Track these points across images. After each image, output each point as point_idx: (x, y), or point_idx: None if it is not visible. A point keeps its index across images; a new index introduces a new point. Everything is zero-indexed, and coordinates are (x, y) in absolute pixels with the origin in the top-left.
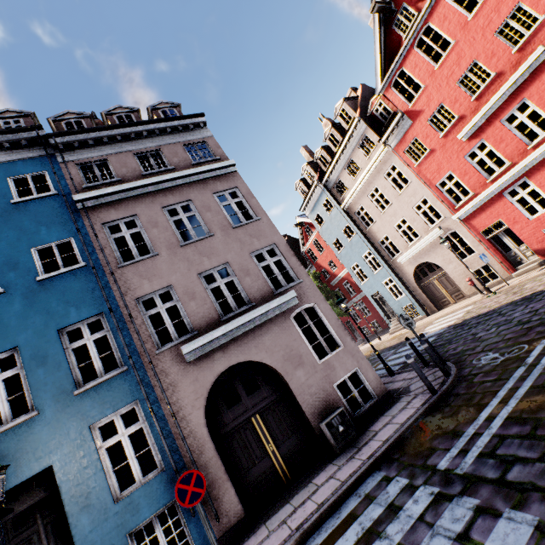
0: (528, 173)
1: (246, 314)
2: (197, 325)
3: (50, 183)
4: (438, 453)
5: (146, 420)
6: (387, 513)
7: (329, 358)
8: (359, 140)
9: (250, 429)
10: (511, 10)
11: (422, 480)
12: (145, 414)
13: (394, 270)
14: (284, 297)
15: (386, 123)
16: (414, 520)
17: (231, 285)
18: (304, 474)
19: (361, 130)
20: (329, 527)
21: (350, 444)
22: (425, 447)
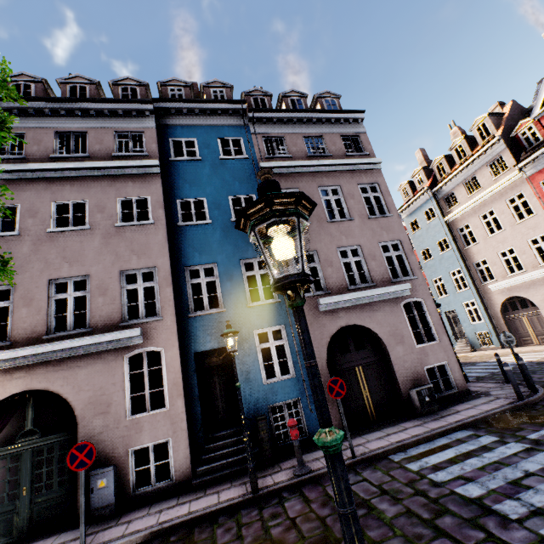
0: None
1: (369, 290)
2: (330, 287)
3: (244, 148)
4: (527, 431)
5: (288, 340)
6: (482, 448)
7: (424, 346)
8: (491, 159)
9: (353, 374)
10: None
11: (513, 440)
12: (287, 336)
13: (481, 295)
14: (401, 286)
15: (529, 148)
16: (508, 454)
17: None
18: (387, 420)
19: (497, 150)
20: (426, 447)
21: (431, 412)
22: (513, 426)
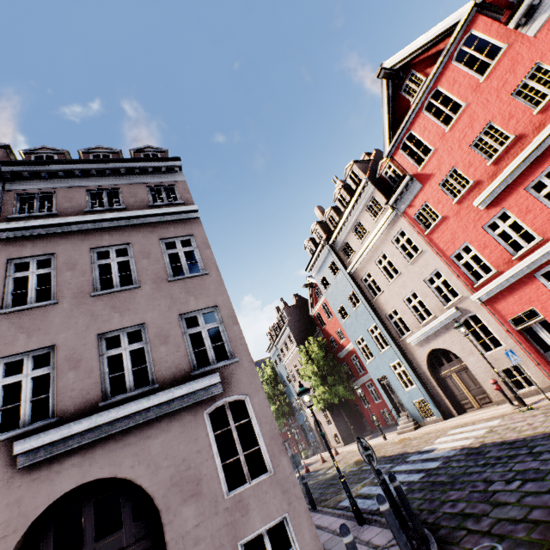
0: None
1: (135, 401)
2: (62, 408)
3: None
4: None
5: None
6: None
7: (243, 491)
8: (367, 202)
9: None
10: (529, 70)
11: None
12: None
13: (404, 352)
14: (201, 382)
15: (395, 186)
16: None
17: (194, 347)
18: None
19: (369, 192)
20: None
21: None
22: None
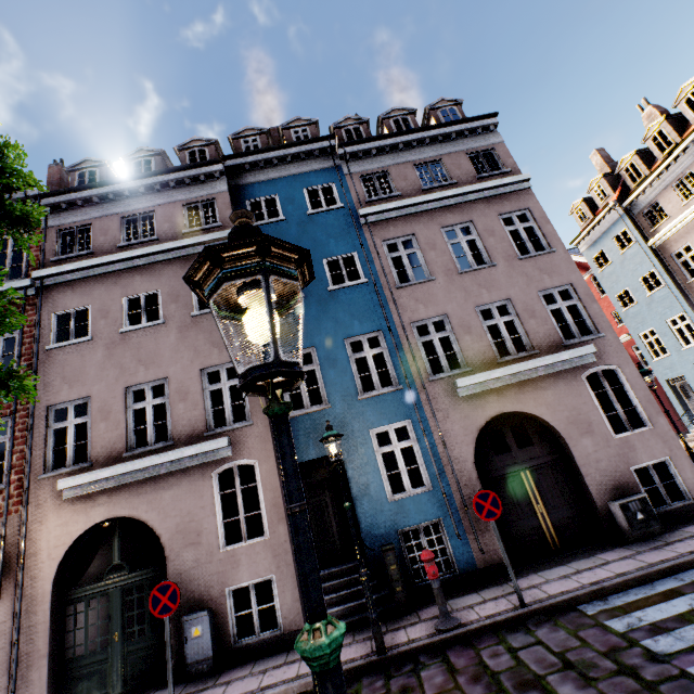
0: None
1: (529, 361)
2: (470, 362)
3: (337, 196)
4: None
5: (417, 440)
6: None
7: (628, 436)
8: None
9: (517, 483)
10: None
11: None
12: (416, 434)
13: None
14: (579, 351)
15: None
16: None
17: None
18: (577, 549)
19: None
20: (639, 593)
21: (649, 536)
22: None
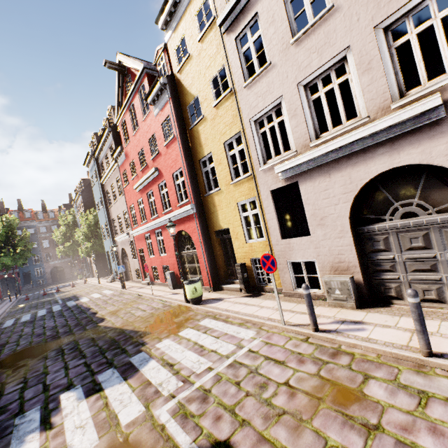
0: (151, 232)
1: None
2: None
3: None
4: None
5: None
6: None
7: None
8: (110, 145)
9: None
10: (153, 134)
11: None
12: None
13: (116, 243)
14: None
15: (122, 145)
16: None
17: None
18: None
19: (111, 139)
20: None
21: None
22: None
